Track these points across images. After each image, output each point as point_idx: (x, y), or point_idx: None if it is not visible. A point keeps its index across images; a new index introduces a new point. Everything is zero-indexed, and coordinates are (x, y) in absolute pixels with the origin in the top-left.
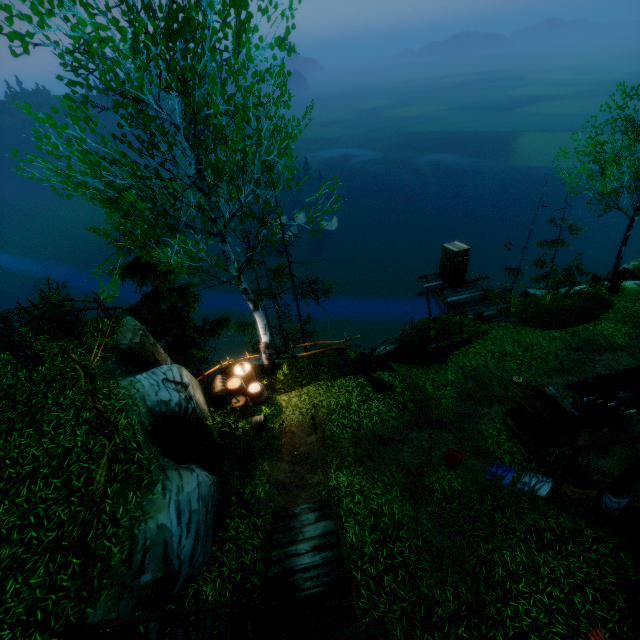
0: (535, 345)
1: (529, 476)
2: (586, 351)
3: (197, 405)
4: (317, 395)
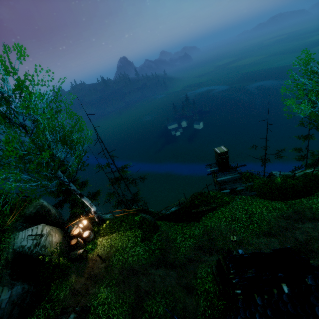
0: (257, 213)
1: None
2: (293, 220)
3: (43, 246)
4: (114, 240)
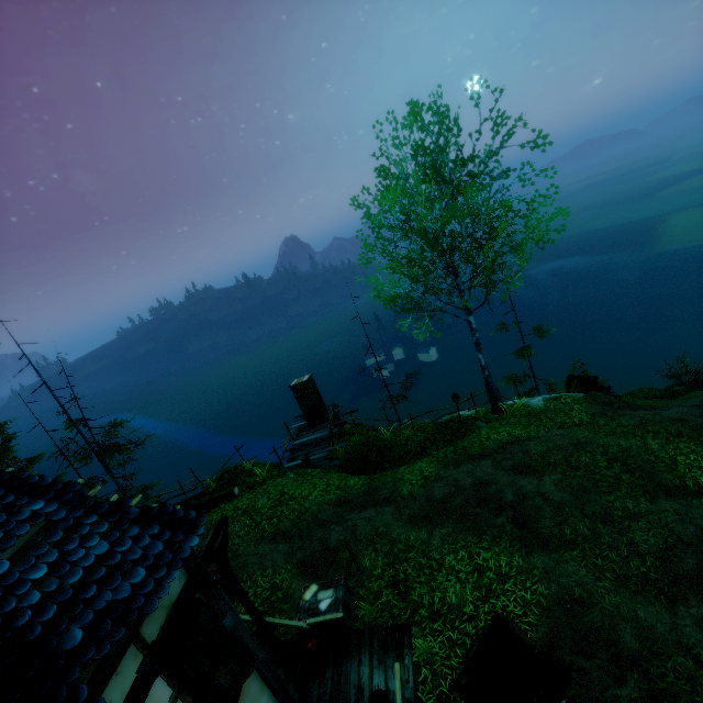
0: (298, 498)
1: None
2: (350, 506)
3: None
4: None
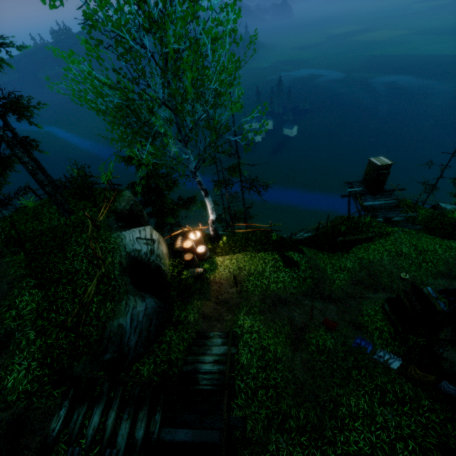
0: (430, 251)
1: (383, 352)
2: None
3: (158, 255)
4: (243, 261)
